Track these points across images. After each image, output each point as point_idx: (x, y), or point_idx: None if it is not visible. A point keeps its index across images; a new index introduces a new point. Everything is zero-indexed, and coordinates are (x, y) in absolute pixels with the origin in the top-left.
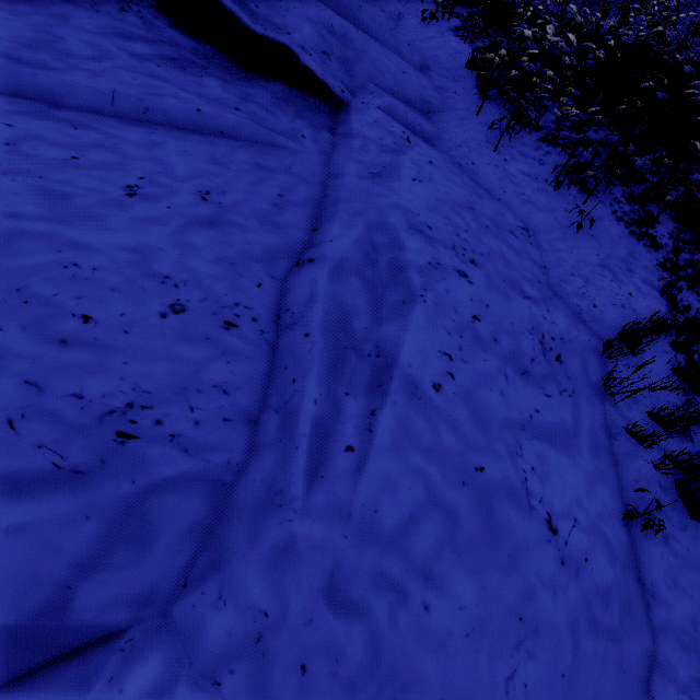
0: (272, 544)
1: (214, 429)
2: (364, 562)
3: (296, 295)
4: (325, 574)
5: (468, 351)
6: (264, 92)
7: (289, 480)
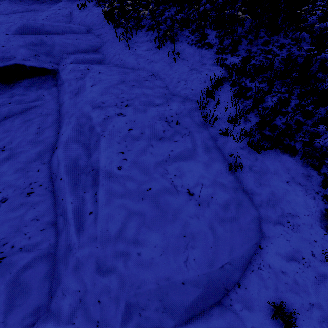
0: (72, 265)
1: (38, 236)
2: (108, 252)
3: (54, 165)
4: (94, 265)
5: (130, 145)
6: (19, 88)
7: (71, 238)
